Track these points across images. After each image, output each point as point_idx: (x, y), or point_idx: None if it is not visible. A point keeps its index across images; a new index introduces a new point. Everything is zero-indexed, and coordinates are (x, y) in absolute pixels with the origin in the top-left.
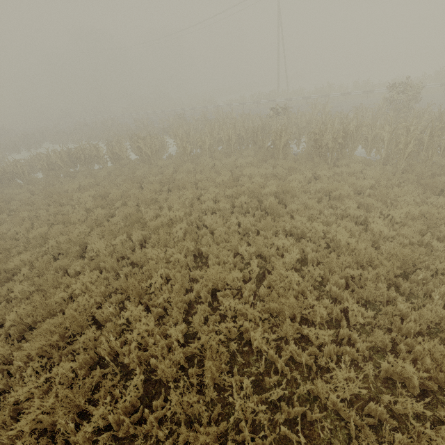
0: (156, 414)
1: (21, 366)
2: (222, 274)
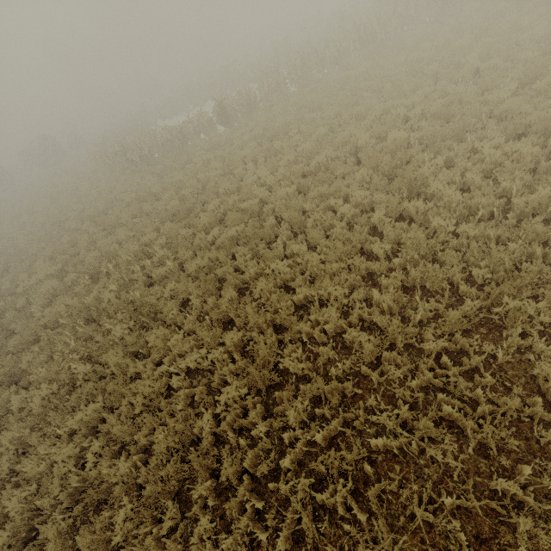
0: None
1: None
2: None
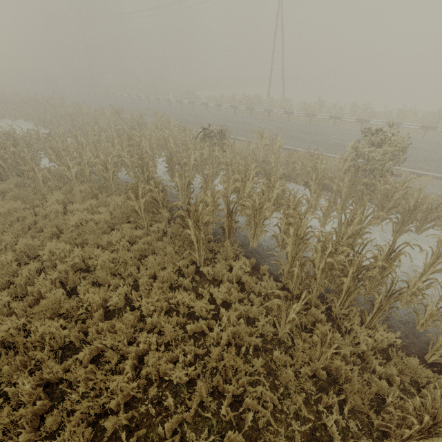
0: None
1: None
2: None
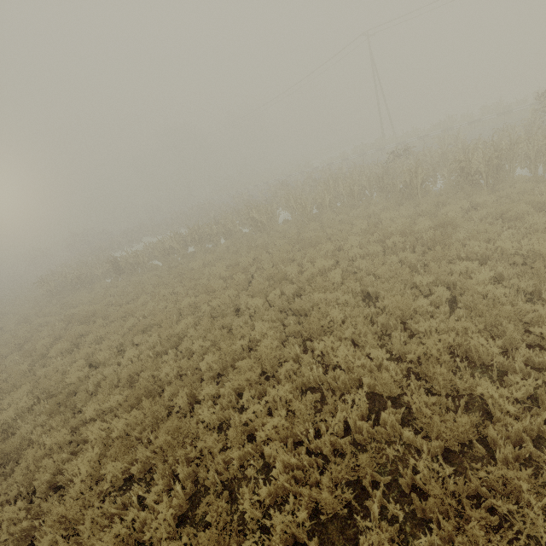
0: (394, 417)
1: (228, 402)
2: (410, 300)
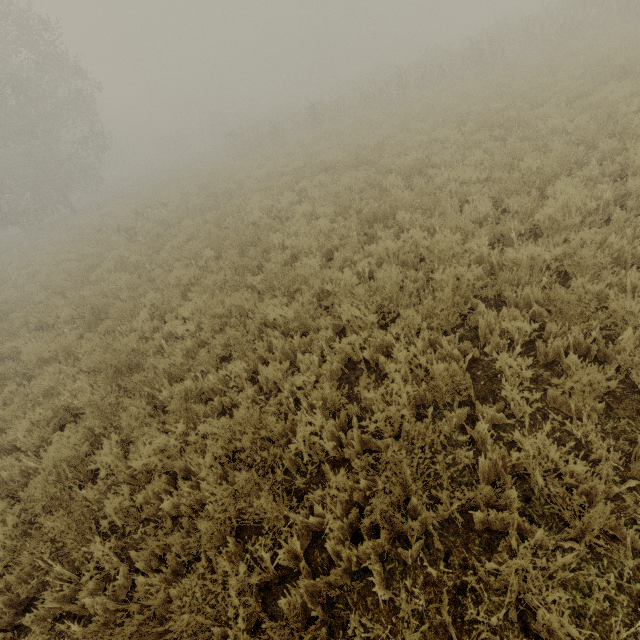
0: None
1: None
2: None
